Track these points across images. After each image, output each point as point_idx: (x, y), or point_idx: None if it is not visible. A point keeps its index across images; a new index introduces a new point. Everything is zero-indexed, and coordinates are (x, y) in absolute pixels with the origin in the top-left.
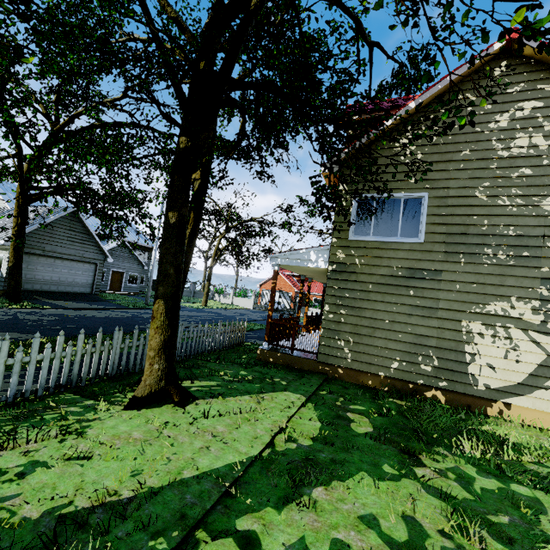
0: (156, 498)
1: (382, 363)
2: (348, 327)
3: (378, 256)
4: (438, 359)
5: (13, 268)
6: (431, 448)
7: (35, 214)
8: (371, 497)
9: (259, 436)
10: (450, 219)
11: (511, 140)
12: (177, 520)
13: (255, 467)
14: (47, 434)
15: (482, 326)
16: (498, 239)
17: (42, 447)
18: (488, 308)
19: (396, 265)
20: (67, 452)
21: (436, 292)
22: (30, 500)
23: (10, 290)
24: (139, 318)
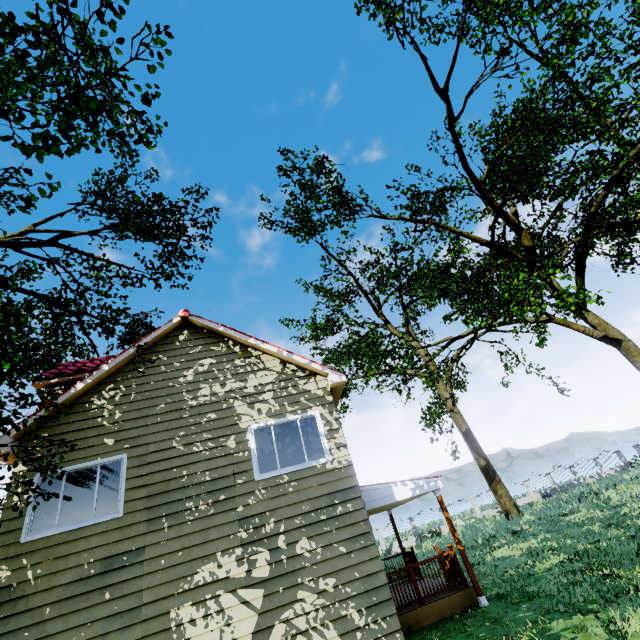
0: None
1: None
2: None
3: (64, 554)
4: None
5: None
6: None
7: None
8: None
9: None
10: (151, 478)
11: (198, 390)
12: None
13: None
14: None
15: (193, 607)
16: (197, 488)
17: None
18: (197, 577)
19: (88, 559)
20: None
21: (138, 581)
22: None
23: None
24: None
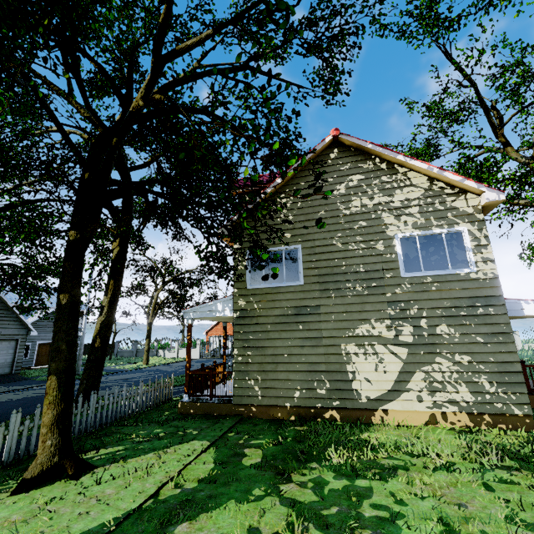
0: None
1: (287, 395)
2: (255, 366)
3: (271, 300)
4: (329, 382)
5: None
6: (306, 464)
7: None
8: (229, 519)
9: (145, 490)
10: (319, 263)
11: (349, 202)
12: None
13: (130, 520)
14: None
15: (356, 346)
16: (354, 275)
17: None
18: (357, 331)
19: (286, 305)
20: None
21: (318, 324)
22: None
23: None
24: None
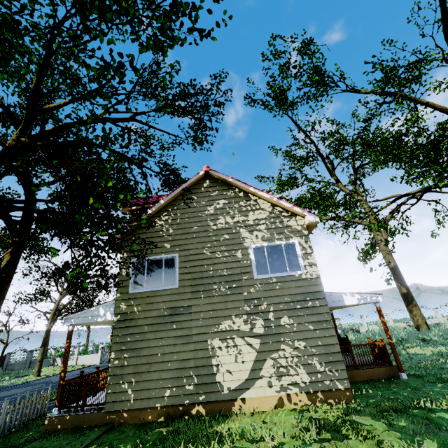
0: None
1: (158, 395)
2: (130, 369)
3: (150, 302)
4: (197, 377)
5: None
6: None
7: None
8: None
9: None
10: (192, 269)
11: (217, 220)
12: None
13: None
14: None
15: (220, 341)
16: (219, 278)
17: None
18: (221, 326)
19: (163, 307)
20: None
21: (190, 322)
22: None
23: None
24: None
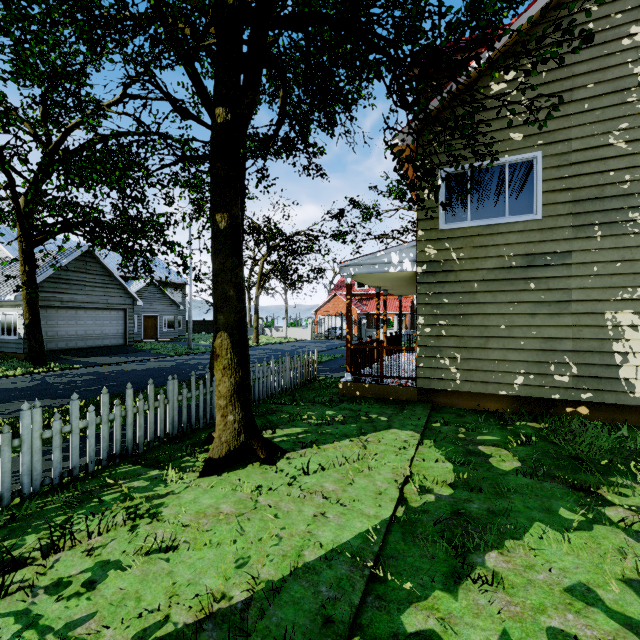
0: (281, 596)
1: (503, 380)
2: (452, 341)
3: (482, 245)
4: (577, 366)
5: (30, 326)
6: (607, 478)
7: (44, 255)
8: (567, 557)
9: (383, 491)
10: (577, 181)
11: None
12: (321, 628)
13: (395, 534)
14: (112, 522)
15: (634, 315)
16: None
17: (109, 540)
18: None
19: (507, 253)
20: (144, 544)
21: (565, 281)
22: (110, 622)
23: (32, 351)
24: (186, 365)
